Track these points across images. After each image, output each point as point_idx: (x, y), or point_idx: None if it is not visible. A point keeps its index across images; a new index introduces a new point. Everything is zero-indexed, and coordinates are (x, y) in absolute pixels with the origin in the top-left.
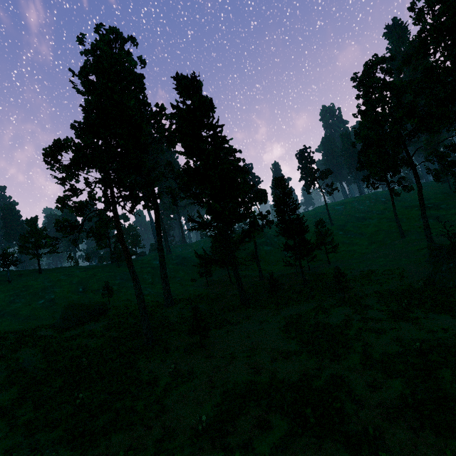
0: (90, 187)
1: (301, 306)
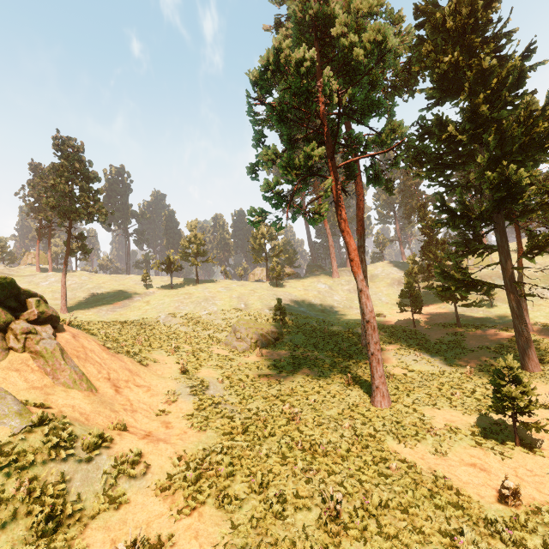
0: (291, 149)
1: None
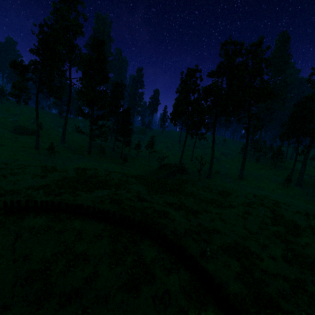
0: (33, 80)
1: (103, 162)
